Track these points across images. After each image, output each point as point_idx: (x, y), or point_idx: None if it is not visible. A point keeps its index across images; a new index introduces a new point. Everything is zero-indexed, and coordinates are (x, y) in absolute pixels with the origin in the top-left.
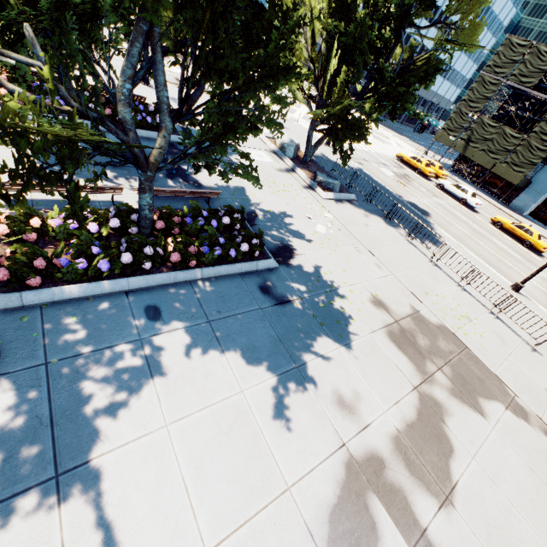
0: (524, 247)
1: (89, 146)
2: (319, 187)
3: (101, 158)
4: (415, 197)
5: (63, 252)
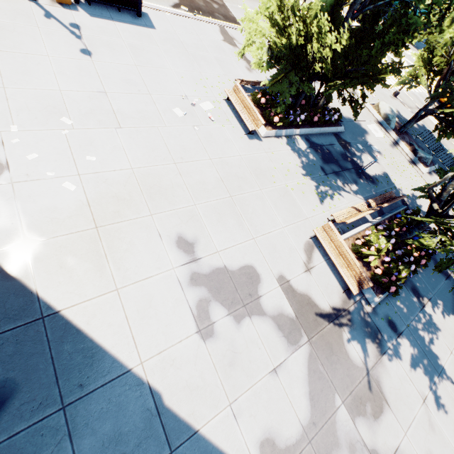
0: None
1: (315, 155)
2: (421, 163)
3: (327, 167)
4: None
5: (395, 269)
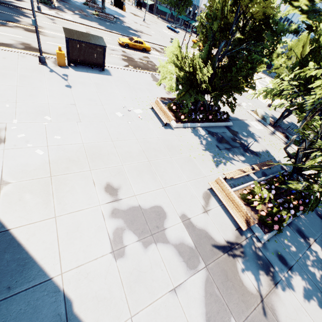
0: None
1: (212, 138)
2: (293, 144)
3: (220, 145)
4: None
5: (277, 212)
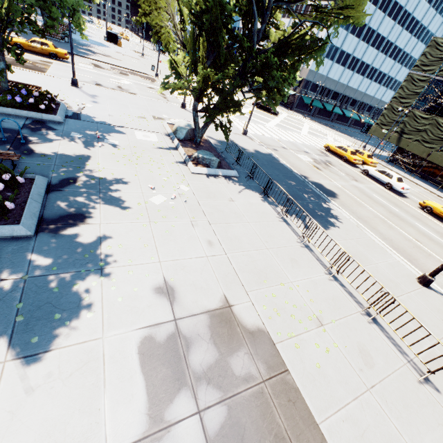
0: None
1: None
2: (191, 162)
3: None
4: (327, 180)
5: None
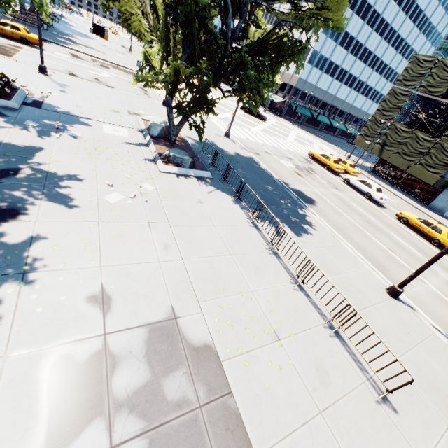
0: (433, 245)
1: None
2: (160, 160)
3: None
4: (307, 186)
5: None
